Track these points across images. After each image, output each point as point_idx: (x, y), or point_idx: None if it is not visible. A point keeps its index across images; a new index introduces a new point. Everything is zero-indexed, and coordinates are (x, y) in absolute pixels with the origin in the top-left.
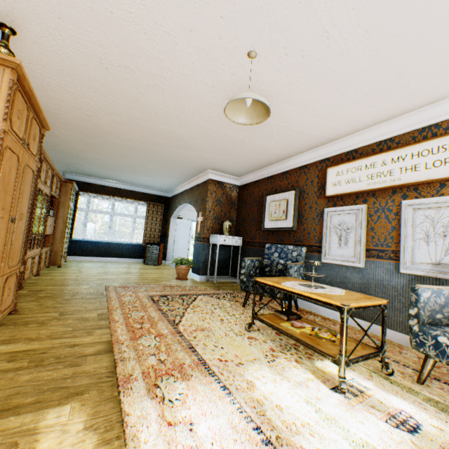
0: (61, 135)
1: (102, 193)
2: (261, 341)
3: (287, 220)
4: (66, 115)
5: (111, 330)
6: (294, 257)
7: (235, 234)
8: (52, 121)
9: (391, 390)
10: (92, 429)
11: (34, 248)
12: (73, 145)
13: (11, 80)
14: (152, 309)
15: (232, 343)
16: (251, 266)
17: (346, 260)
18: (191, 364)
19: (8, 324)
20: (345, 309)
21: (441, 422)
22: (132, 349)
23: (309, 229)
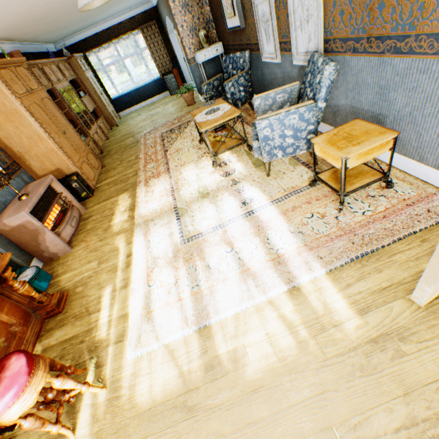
0: (30, 31)
1: (101, 45)
2: (204, 149)
3: (236, 17)
4: (18, 23)
5: (139, 164)
6: (241, 65)
7: (218, 39)
8: (16, 30)
9: (242, 160)
10: (130, 197)
11: (91, 127)
12: (43, 29)
13: None
14: (160, 144)
15: (188, 155)
16: (210, 89)
17: (271, 58)
18: (164, 171)
19: (104, 173)
20: (203, 132)
21: (246, 170)
22: (144, 171)
23: (251, 24)
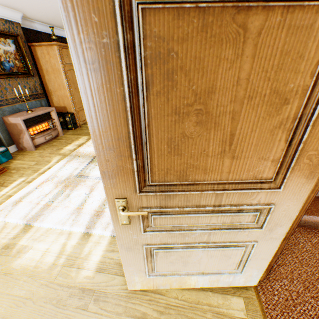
0: None
1: None
2: None
3: None
4: None
5: None
6: None
7: None
8: None
9: None
10: (87, 139)
11: None
12: None
13: (58, 49)
14: None
15: None
16: None
17: None
18: None
19: None
20: None
21: None
22: None
23: None
